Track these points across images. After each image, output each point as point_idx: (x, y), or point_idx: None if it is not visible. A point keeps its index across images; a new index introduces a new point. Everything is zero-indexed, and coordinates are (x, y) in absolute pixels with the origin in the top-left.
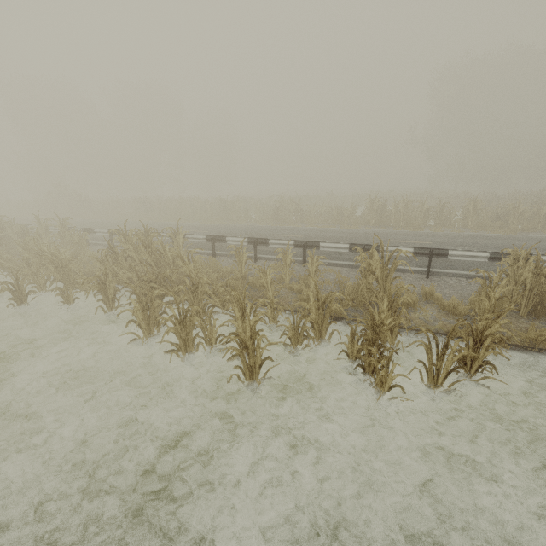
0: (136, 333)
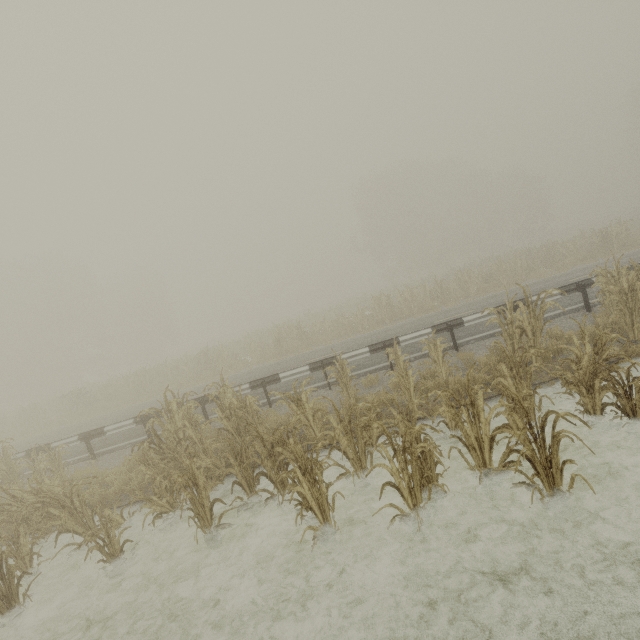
0: (311, 526)
